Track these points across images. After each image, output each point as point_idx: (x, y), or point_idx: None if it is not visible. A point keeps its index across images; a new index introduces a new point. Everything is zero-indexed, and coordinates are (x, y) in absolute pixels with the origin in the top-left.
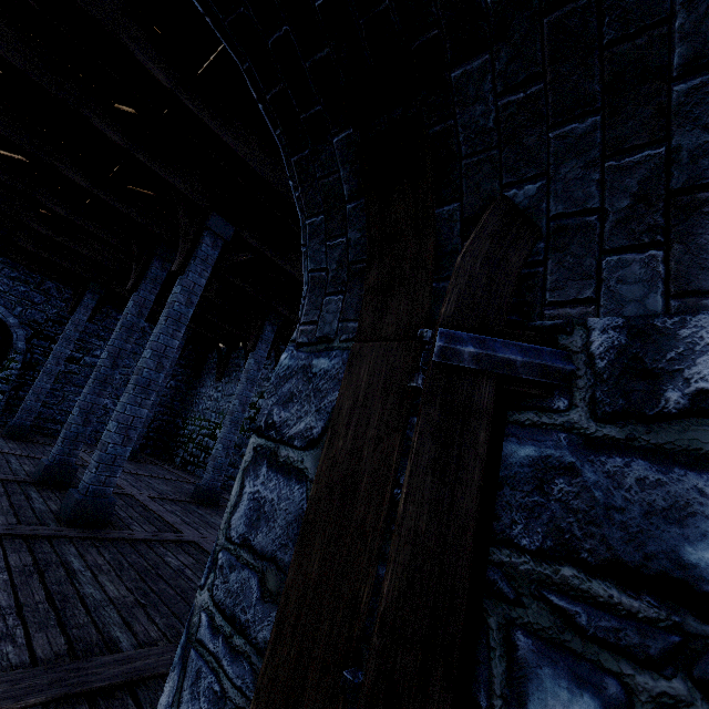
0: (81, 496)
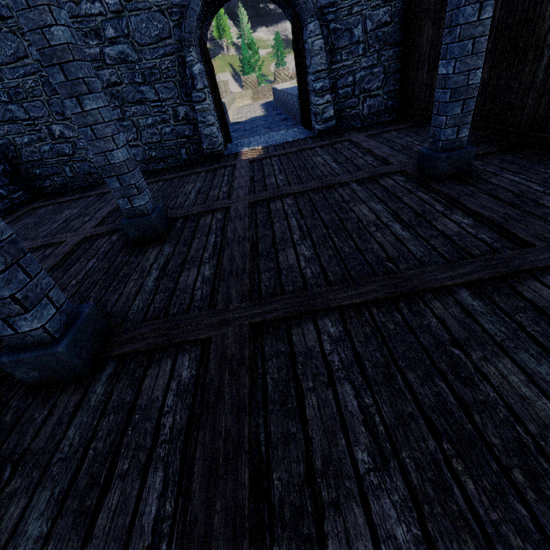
0: (160, 204)
